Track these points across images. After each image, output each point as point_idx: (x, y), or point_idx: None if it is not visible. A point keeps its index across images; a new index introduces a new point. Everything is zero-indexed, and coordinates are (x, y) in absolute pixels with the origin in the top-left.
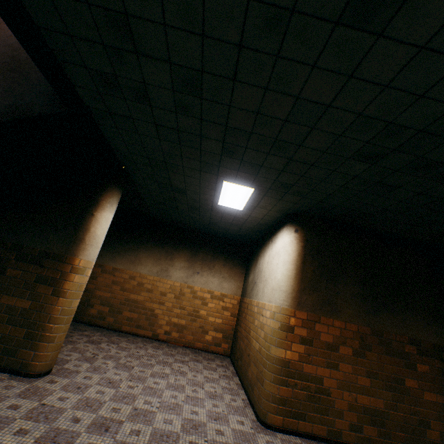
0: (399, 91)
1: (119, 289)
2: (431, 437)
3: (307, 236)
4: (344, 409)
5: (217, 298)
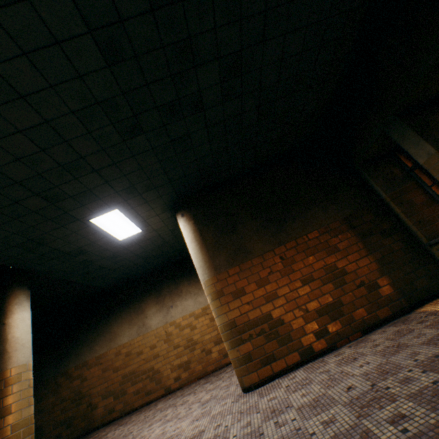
0: (64, 83)
1: (112, 372)
2: (385, 293)
3: (193, 213)
4: (302, 325)
5: (201, 315)
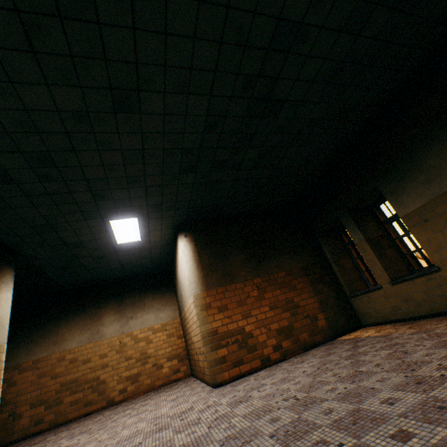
0: (172, 133)
1: (50, 379)
2: (321, 325)
3: (195, 236)
4: (265, 339)
5: (159, 330)
